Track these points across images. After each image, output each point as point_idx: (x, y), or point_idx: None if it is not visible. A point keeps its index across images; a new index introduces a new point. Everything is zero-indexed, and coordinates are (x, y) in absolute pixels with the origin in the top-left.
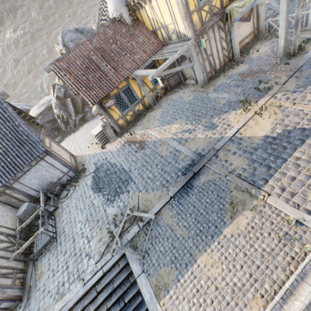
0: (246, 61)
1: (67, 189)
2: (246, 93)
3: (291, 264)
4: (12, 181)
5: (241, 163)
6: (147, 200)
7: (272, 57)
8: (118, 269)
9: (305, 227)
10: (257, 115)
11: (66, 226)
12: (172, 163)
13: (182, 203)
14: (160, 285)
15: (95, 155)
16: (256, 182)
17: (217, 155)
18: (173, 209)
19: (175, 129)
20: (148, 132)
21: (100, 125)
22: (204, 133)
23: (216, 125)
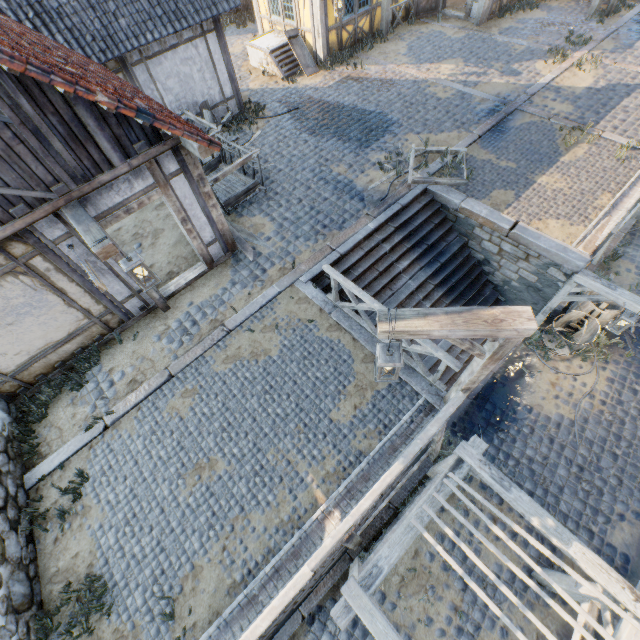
0: (542, 8)
1: (236, 129)
2: (553, 44)
3: (630, 172)
4: (137, 55)
5: (565, 108)
6: (439, 141)
7: (579, 11)
8: (419, 205)
9: (638, 151)
10: (574, 69)
11: (272, 175)
12: (462, 106)
13: (498, 142)
14: (497, 203)
15: (272, 91)
16: (587, 123)
17: (531, 101)
18: (486, 147)
19: (450, 71)
20: (393, 69)
21: (284, 31)
22: (504, 79)
23: (519, 72)
